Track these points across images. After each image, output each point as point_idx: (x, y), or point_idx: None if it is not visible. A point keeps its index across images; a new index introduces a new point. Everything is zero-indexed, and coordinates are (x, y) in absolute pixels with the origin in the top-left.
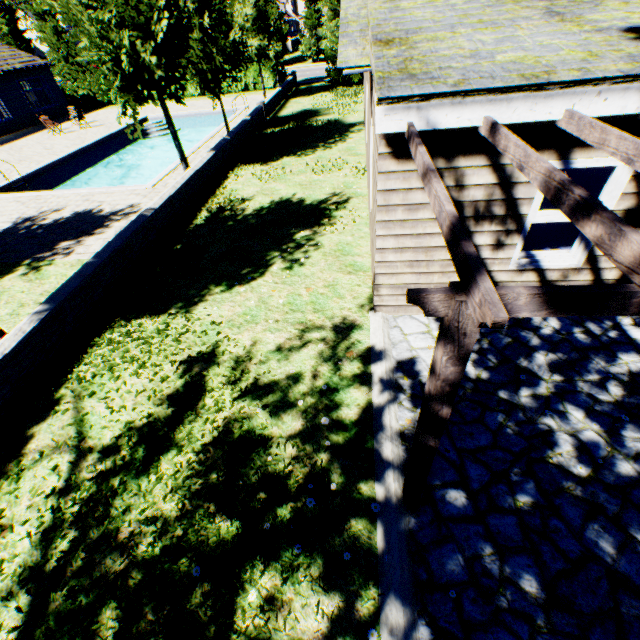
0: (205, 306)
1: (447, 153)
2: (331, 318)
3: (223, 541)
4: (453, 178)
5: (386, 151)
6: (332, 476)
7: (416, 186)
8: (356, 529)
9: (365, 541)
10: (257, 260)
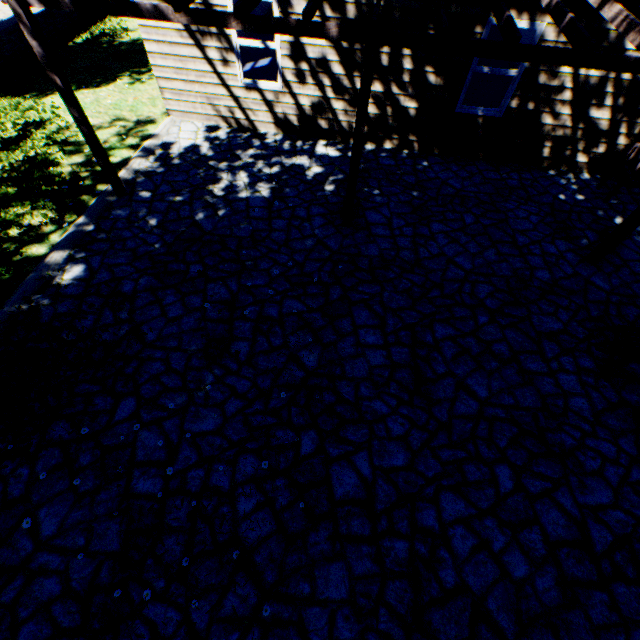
0: (54, 98)
1: None
2: (139, 117)
3: (9, 194)
4: None
5: None
6: (85, 182)
7: None
8: (84, 199)
9: (86, 203)
10: (110, 76)
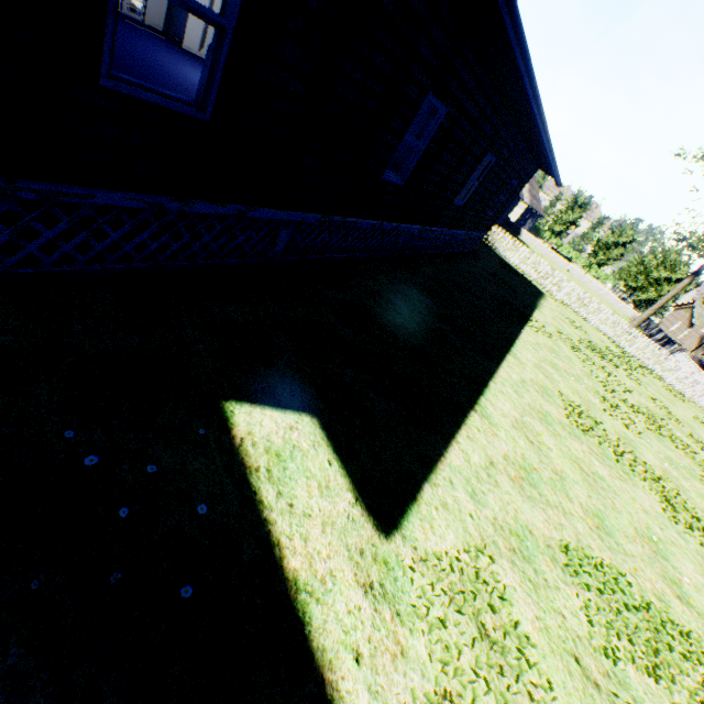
0: None
1: (703, 337)
2: None
3: None
4: (701, 340)
5: (698, 333)
6: None
7: (697, 338)
8: None
9: None
10: None
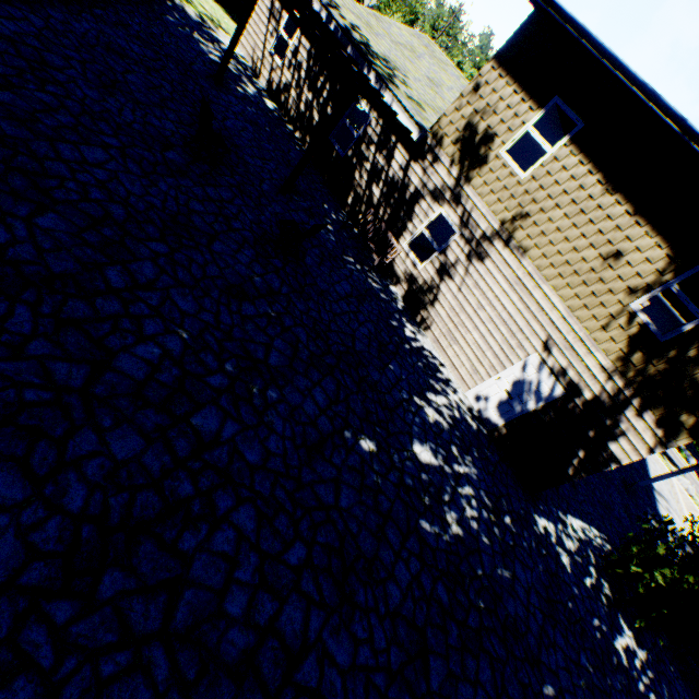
0: (212, 1)
1: None
2: (227, 31)
3: None
4: None
5: None
6: None
7: None
8: None
9: None
10: None
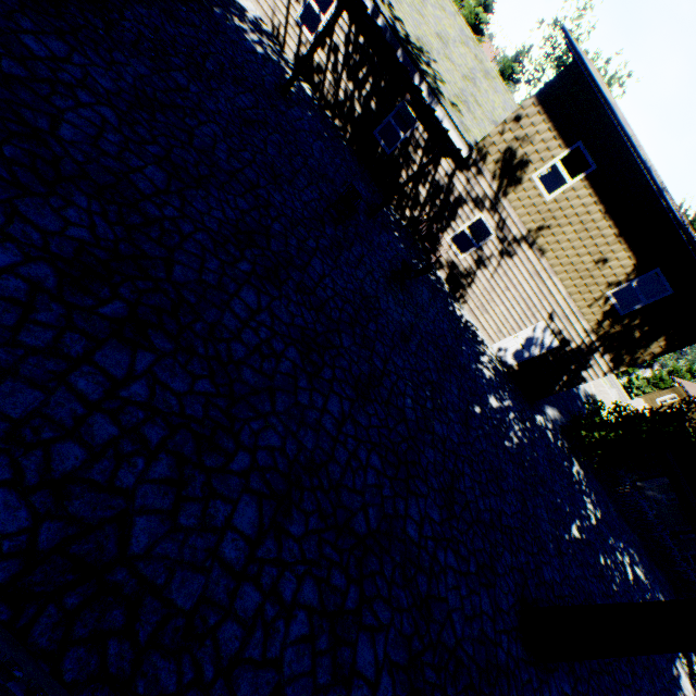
0: None
1: None
2: None
3: None
4: None
5: None
6: None
7: None
8: None
9: None
10: None
